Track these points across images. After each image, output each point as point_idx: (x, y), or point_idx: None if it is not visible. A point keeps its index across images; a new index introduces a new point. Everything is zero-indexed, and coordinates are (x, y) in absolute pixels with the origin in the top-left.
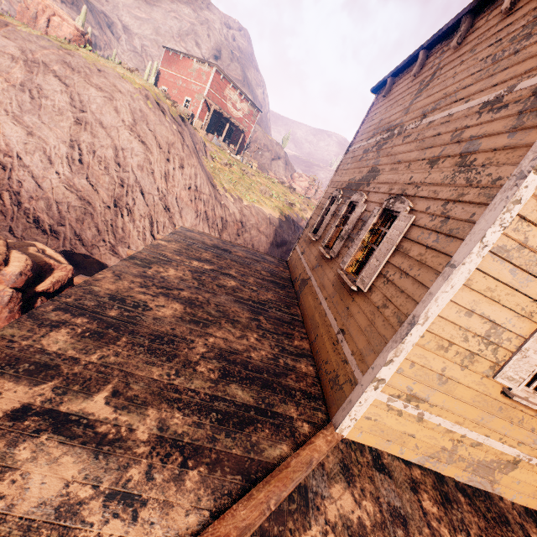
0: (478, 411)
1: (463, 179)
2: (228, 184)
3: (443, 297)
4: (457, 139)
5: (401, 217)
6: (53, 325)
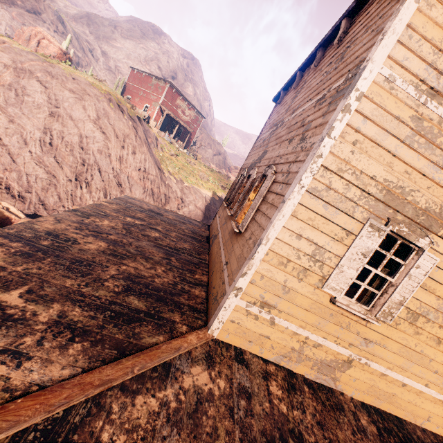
0: (316, 317)
1: (300, 148)
2: (173, 169)
3: (278, 224)
4: (303, 124)
5: (268, 178)
6: None
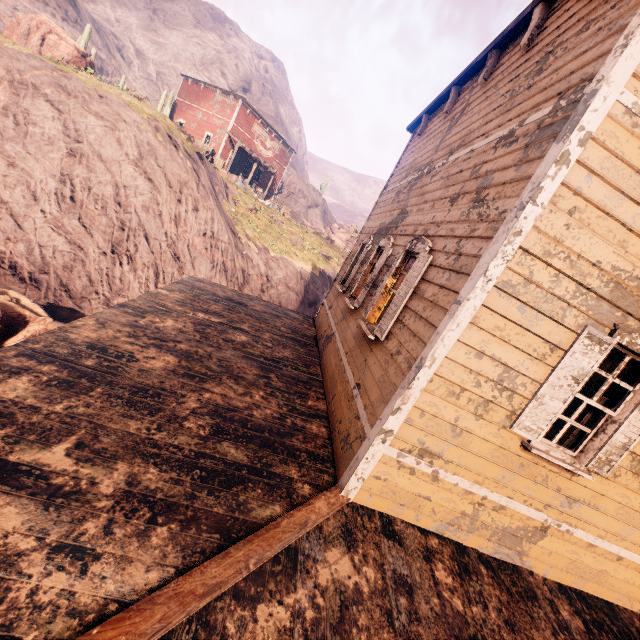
0: (498, 468)
1: (476, 215)
2: (252, 231)
3: (449, 336)
4: (475, 175)
5: (420, 258)
6: (13, 372)
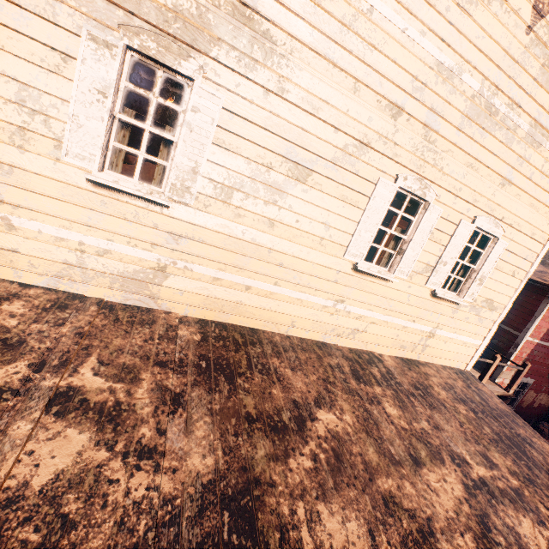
0: (80, 209)
1: None
2: None
3: None
4: None
5: None
6: None
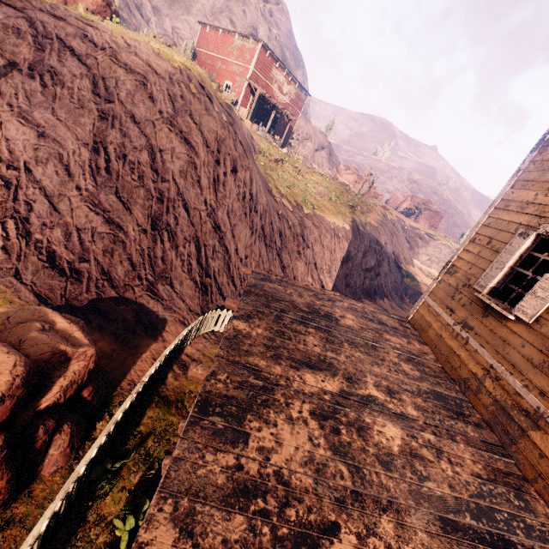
0: None
1: None
2: (284, 187)
3: None
4: None
5: None
6: None
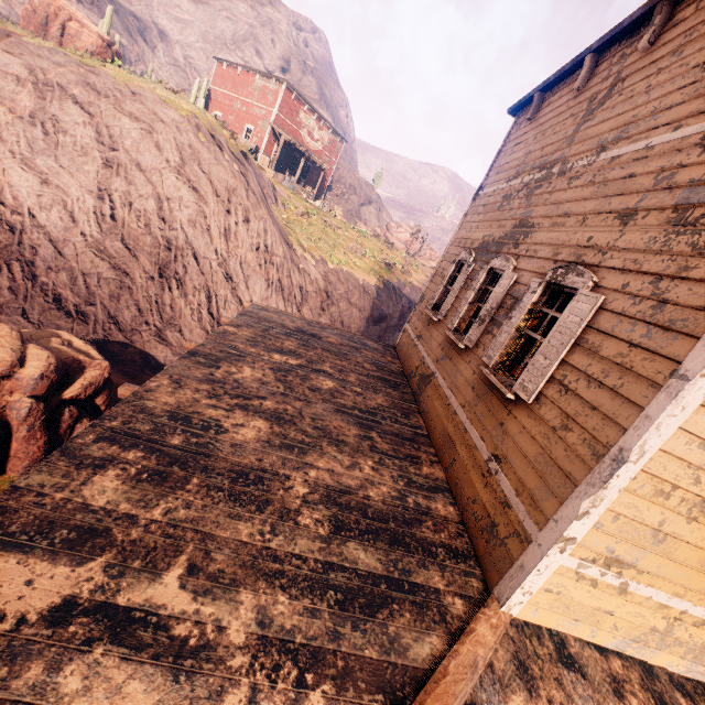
0: None
1: (685, 245)
2: (307, 241)
3: (669, 423)
4: (666, 184)
5: (581, 297)
6: (96, 465)
